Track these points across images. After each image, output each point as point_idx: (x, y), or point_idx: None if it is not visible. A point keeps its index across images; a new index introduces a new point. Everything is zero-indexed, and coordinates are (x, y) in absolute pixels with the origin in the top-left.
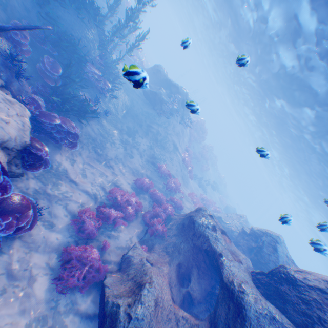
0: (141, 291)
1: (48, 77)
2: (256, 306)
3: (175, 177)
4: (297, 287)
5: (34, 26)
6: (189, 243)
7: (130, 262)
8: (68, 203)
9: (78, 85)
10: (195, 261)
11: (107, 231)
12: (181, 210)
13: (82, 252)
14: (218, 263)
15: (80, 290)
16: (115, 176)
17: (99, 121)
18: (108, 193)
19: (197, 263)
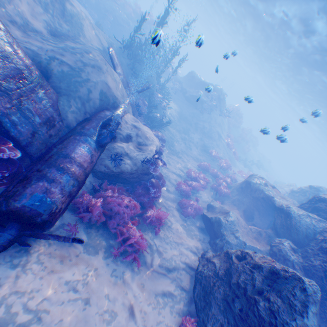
0: (227, 212)
1: (141, 109)
2: (297, 211)
3: (224, 159)
4: (325, 202)
5: (146, 88)
6: (248, 196)
7: (213, 206)
8: (169, 179)
9: (152, 108)
10: (254, 207)
11: (193, 193)
12: (235, 181)
13: (188, 201)
14: (271, 200)
15: (193, 218)
16: (184, 163)
17: (166, 128)
18: (185, 173)
19: (256, 207)
